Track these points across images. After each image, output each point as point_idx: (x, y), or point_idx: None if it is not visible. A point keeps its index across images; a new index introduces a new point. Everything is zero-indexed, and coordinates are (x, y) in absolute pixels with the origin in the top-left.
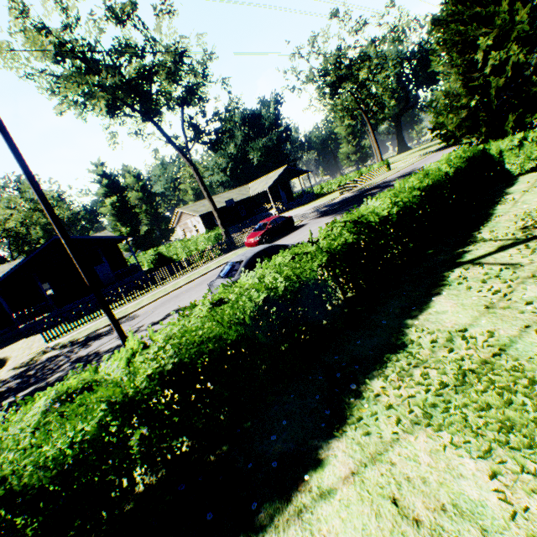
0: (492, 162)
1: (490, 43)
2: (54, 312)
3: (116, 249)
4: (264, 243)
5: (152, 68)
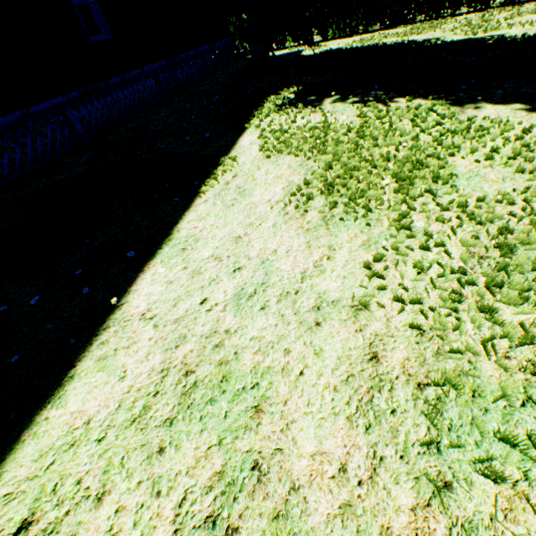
0: None
1: None
2: None
3: None
4: None
5: None
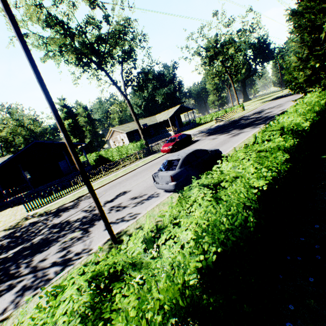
0: None
1: None
2: (31, 191)
3: None
4: (174, 150)
5: (107, 34)
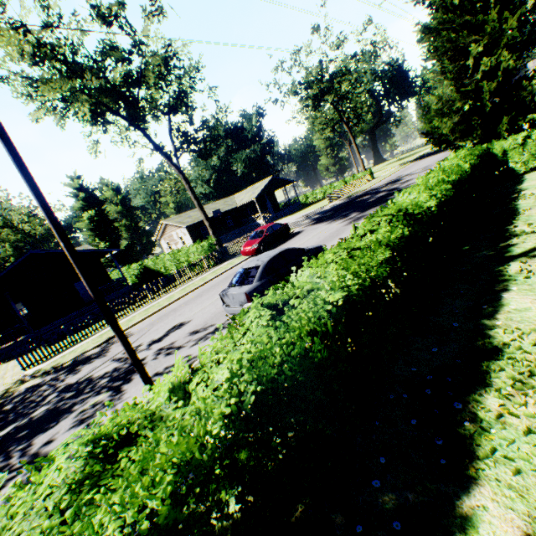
0: (497, 161)
1: (480, 50)
2: (30, 335)
3: (98, 264)
4: (262, 251)
5: (140, 72)
